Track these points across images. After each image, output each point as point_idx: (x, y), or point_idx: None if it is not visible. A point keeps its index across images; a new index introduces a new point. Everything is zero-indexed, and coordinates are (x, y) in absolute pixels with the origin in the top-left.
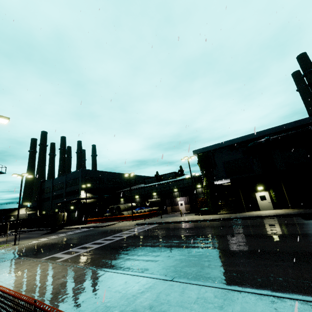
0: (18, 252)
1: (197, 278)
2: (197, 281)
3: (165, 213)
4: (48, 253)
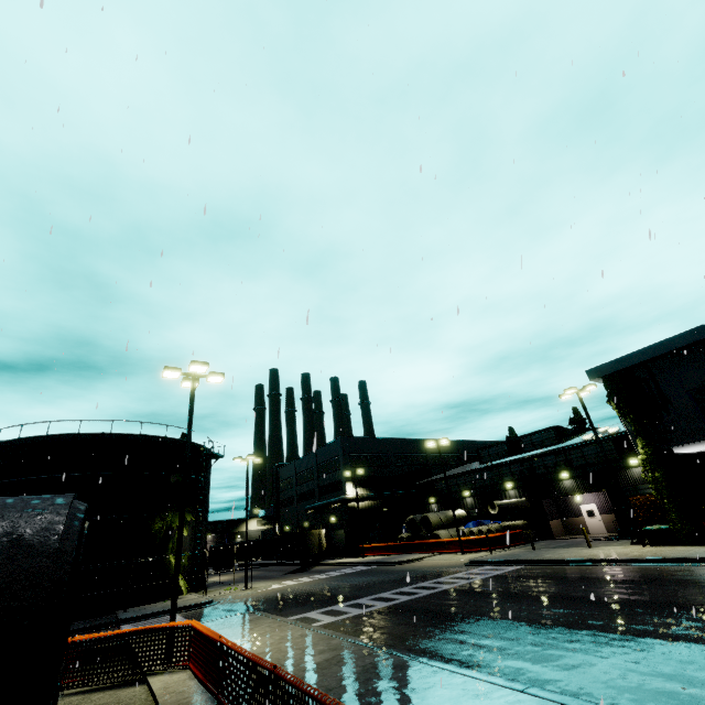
0: (252, 603)
1: (593, 701)
2: (581, 701)
3: (548, 537)
4: (296, 610)
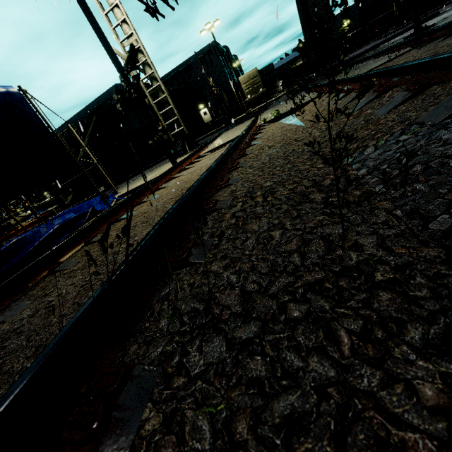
0: None
1: None
2: None
3: None
4: None
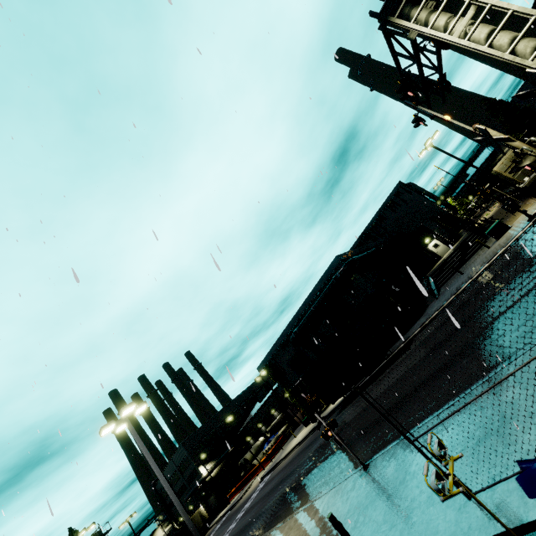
0: None
1: None
2: None
3: (298, 426)
4: None
